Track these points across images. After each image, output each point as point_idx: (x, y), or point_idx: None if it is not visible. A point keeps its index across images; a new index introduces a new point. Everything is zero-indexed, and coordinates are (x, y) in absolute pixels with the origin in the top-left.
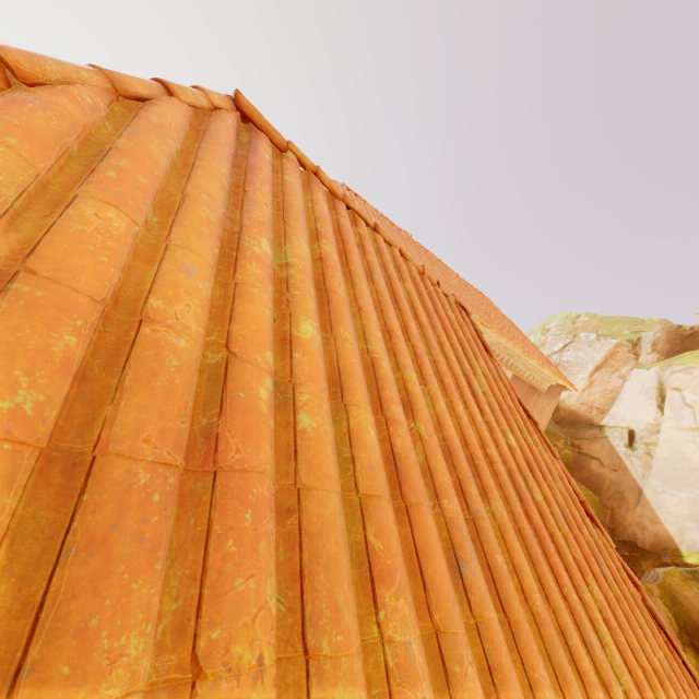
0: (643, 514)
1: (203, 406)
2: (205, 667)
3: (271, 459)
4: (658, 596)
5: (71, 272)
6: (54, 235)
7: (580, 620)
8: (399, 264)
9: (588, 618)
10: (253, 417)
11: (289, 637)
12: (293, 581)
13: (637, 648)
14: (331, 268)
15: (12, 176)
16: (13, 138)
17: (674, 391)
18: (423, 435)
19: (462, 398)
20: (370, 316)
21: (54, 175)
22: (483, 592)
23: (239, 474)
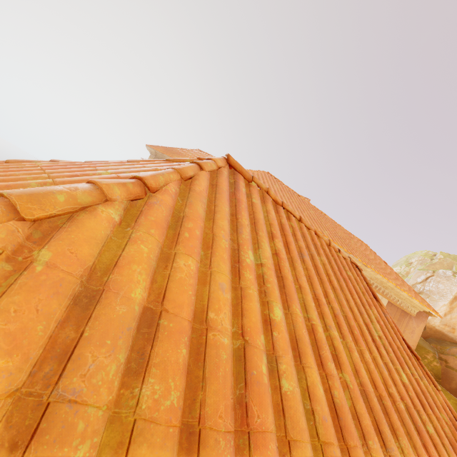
0: None
1: (236, 381)
2: None
3: (273, 419)
4: None
5: (180, 307)
6: (171, 283)
7: None
8: (315, 242)
9: None
10: (262, 389)
11: None
12: None
13: None
14: (282, 260)
15: (154, 252)
16: (153, 229)
17: None
18: (348, 383)
19: (366, 344)
20: (307, 291)
21: (164, 241)
22: None
23: (261, 434)
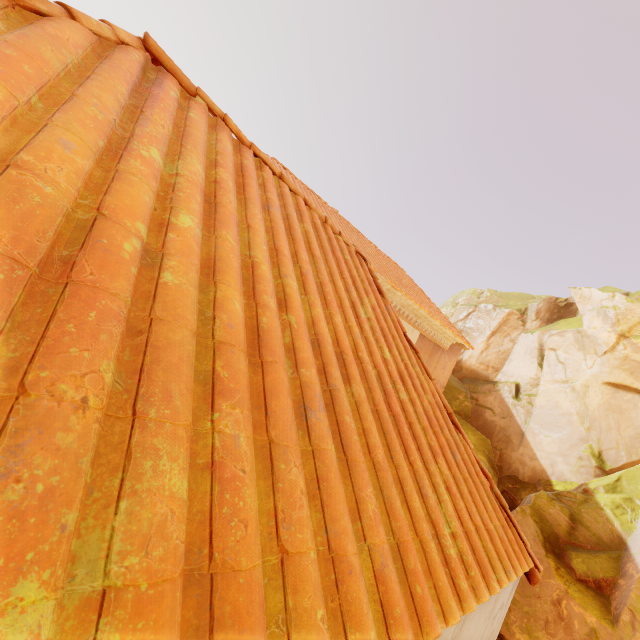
0: (524, 453)
1: (66, 243)
2: (30, 390)
3: (127, 291)
4: (529, 515)
5: None
6: None
7: (420, 479)
8: (301, 209)
9: (431, 483)
10: (113, 258)
11: (123, 406)
12: (133, 374)
13: (473, 512)
14: (224, 189)
15: None
16: None
17: (551, 351)
18: (293, 324)
19: (344, 315)
20: (258, 232)
21: None
22: (324, 432)
23: (90, 288)
